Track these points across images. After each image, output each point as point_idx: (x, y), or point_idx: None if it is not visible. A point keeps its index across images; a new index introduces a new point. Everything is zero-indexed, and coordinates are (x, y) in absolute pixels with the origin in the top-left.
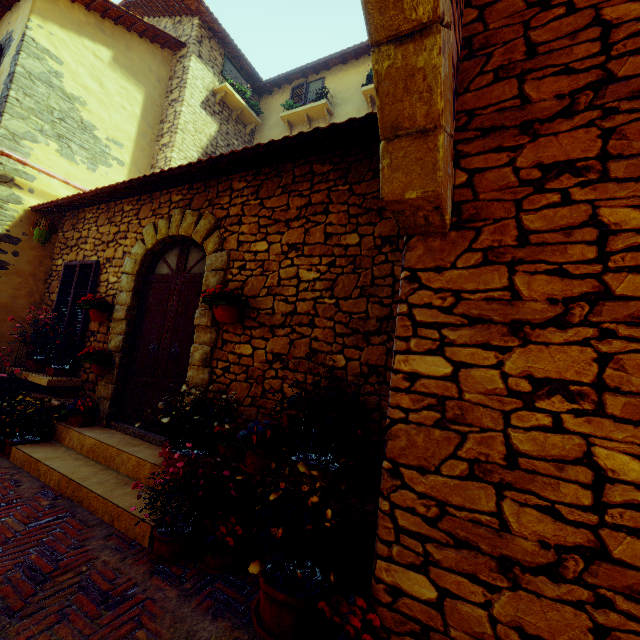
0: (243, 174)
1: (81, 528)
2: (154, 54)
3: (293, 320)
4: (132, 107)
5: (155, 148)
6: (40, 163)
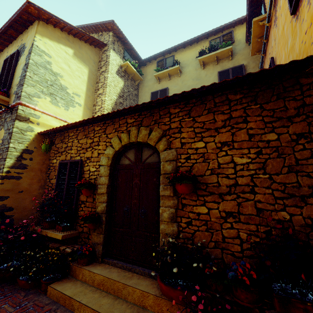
0: (176, 104)
1: None
2: (91, 50)
3: (236, 189)
4: (83, 76)
5: (95, 96)
6: (42, 108)
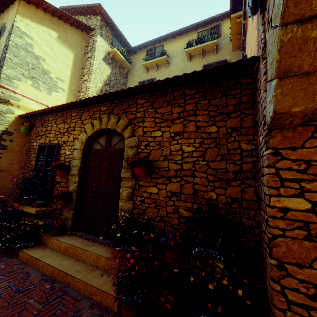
0: (143, 95)
1: (74, 302)
2: (78, 34)
3: (181, 173)
4: (68, 61)
5: (80, 82)
6: (22, 92)
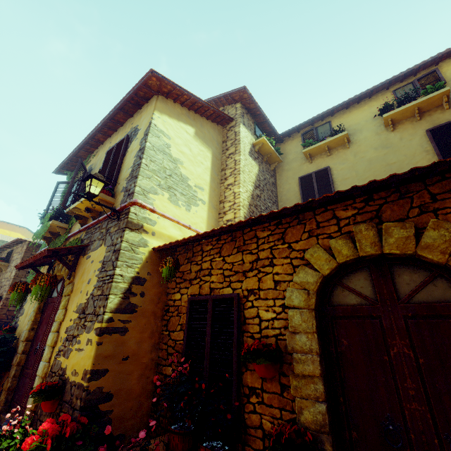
0: None
1: None
2: (214, 128)
3: None
4: (206, 162)
5: (220, 188)
6: (158, 210)
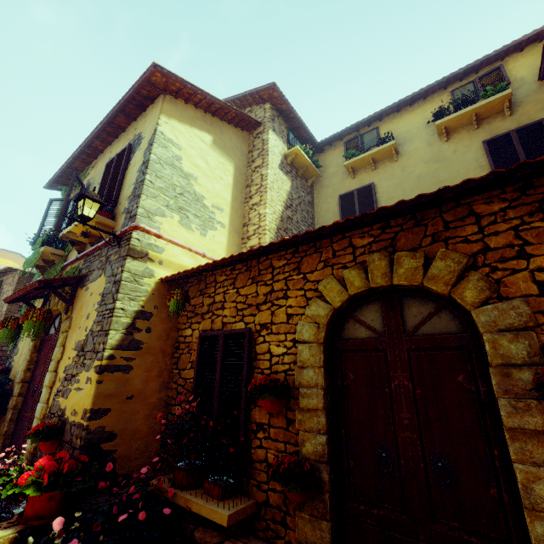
0: (491, 193)
1: None
2: (237, 135)
3: None
4: (227, 177)
5: (244, 209)
6: (167, 235)
